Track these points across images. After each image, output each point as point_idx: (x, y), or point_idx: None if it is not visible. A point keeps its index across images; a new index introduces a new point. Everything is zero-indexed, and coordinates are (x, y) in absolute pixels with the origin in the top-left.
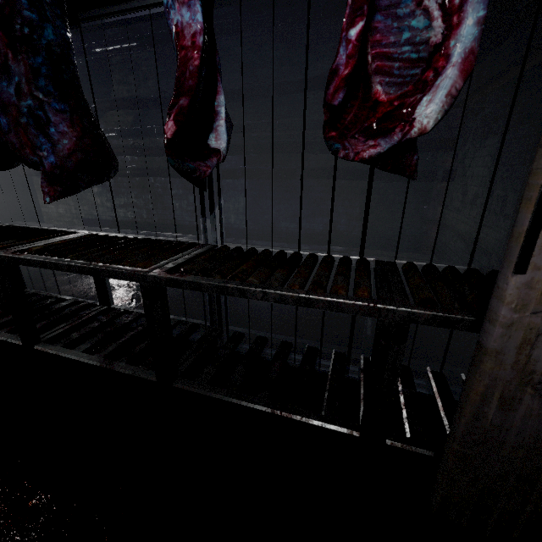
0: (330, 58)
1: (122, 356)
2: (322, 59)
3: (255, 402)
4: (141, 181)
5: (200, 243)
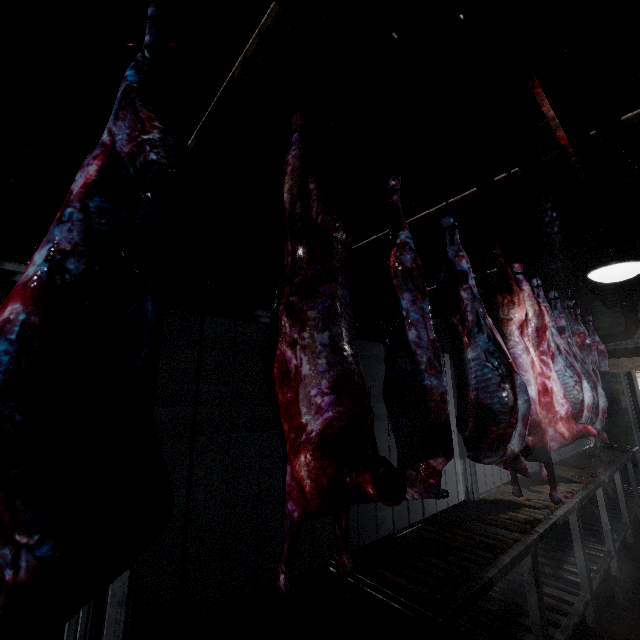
0: (372, 345)
1: (613, 528)
2: (369, 344)
3: (633, 511)
4: (206, 441)
5: (559, 460)
